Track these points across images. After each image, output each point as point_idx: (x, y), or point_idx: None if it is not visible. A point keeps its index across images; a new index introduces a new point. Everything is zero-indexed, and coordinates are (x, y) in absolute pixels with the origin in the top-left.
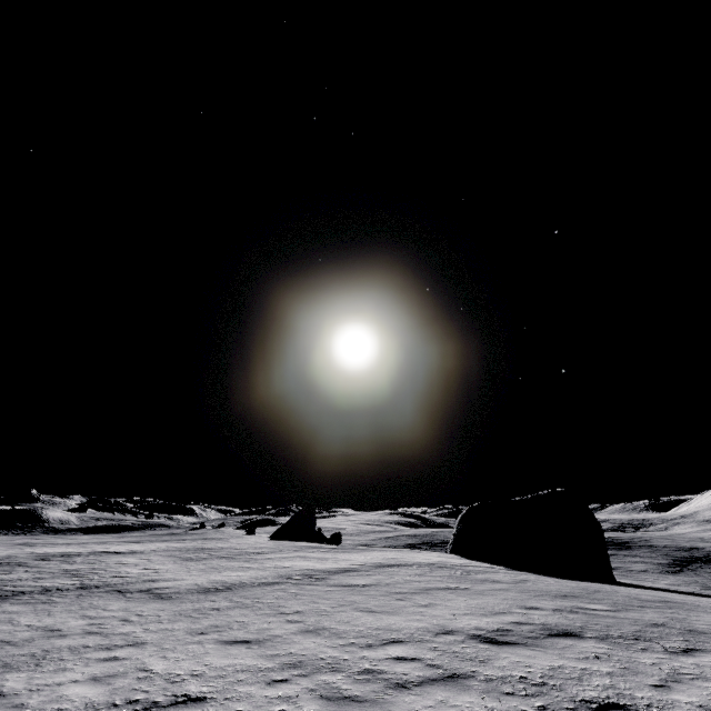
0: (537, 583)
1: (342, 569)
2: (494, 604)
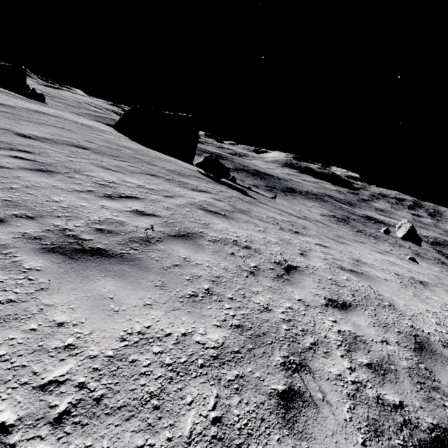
0: (123, 142)
1: (0, 103)
2: (71, 136)
